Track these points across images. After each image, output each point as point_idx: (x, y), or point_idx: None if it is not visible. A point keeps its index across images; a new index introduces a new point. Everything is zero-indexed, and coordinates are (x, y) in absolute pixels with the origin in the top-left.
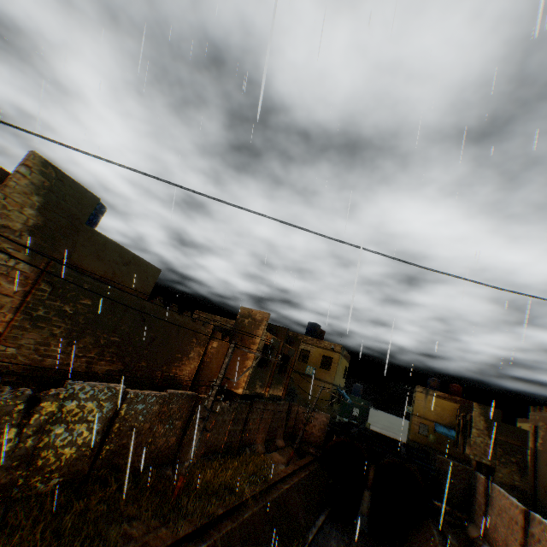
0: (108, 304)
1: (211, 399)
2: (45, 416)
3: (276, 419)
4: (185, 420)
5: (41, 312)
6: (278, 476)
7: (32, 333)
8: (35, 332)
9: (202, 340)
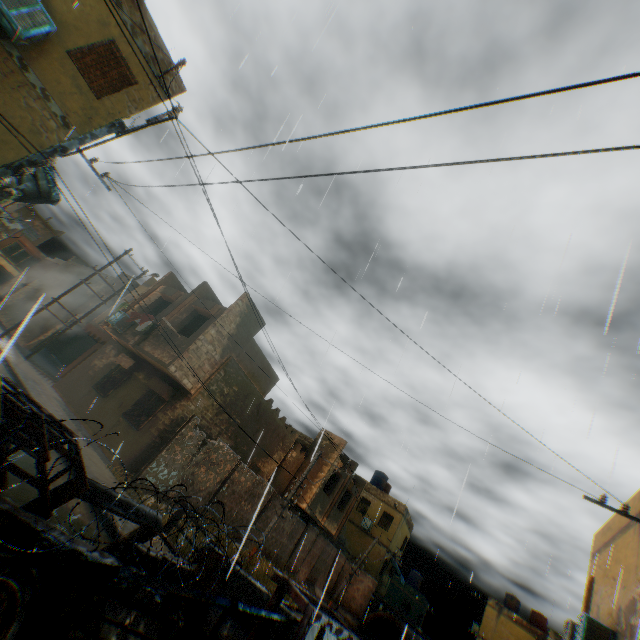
0: (244, 394)
1: (292, 492)
2: (204, 455)
3: (322, 559)
4: (260, 508)
5: (214, 387)
6: None
7: (205, 400)
8: (206, 400)
9: (286, 446)
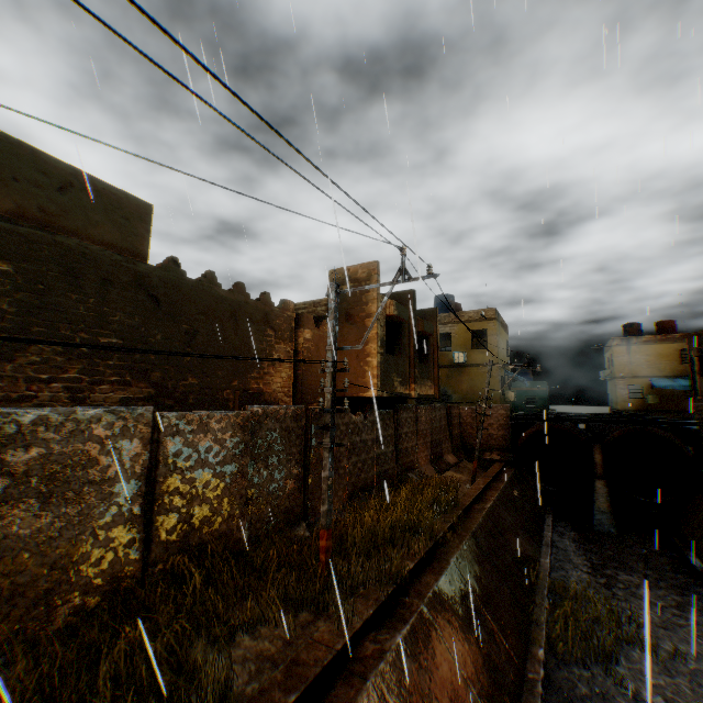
0: (59, 271)
1: (327, 392)
2: None
3: (436, 429)
4: (299, 450)
5: None
6: (471, 497)
7: None
8: None
9: (285, 331)
